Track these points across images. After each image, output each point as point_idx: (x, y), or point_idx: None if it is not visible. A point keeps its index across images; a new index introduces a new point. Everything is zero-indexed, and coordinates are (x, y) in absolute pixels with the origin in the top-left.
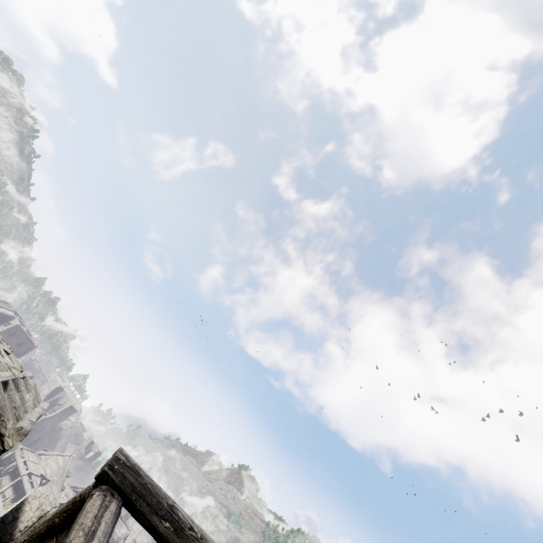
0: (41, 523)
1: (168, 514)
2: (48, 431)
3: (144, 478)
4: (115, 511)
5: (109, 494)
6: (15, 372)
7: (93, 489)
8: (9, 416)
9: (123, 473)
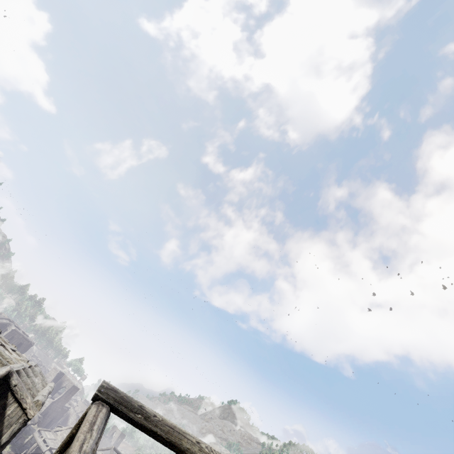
0: (66, 437)
1: (139, 410)
2: (58, 412)
3: (121, 394)
4: (106, 412)
5: (100, 405)
6: (23, 363)
7: (91, 405)
8: (27, 394)
9: (107, 393)
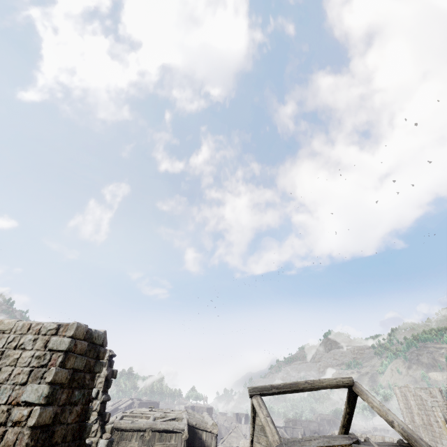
0: (251, 420)
1: (272, 388)
2: None
3: (259, 387)
4: (260, 398)
5: (255, 397)
6: (184, 413)
7: (252, 400)
8: (205, 424)
9: (254, 391)
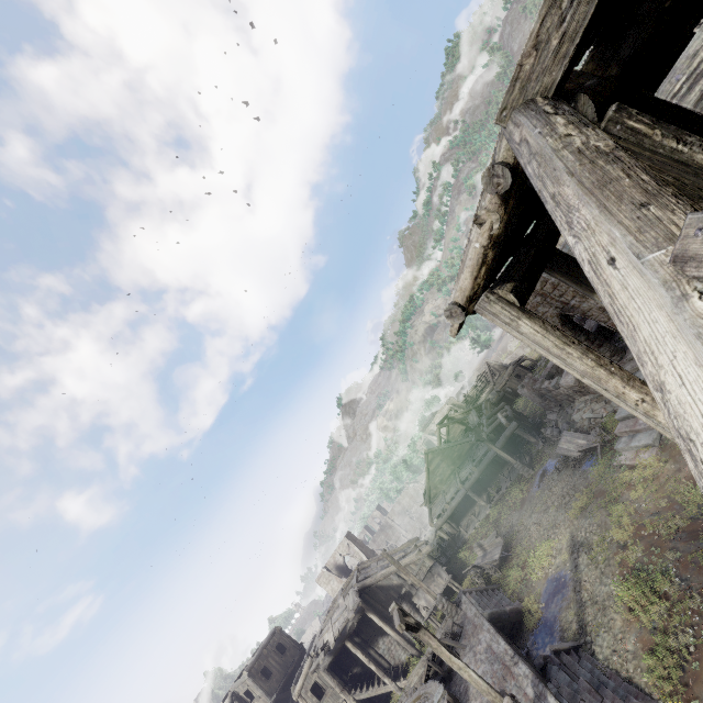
0: None
1: None
2: None
3: None
4: None
5: None
6: None
7: None
8: None
9: None
